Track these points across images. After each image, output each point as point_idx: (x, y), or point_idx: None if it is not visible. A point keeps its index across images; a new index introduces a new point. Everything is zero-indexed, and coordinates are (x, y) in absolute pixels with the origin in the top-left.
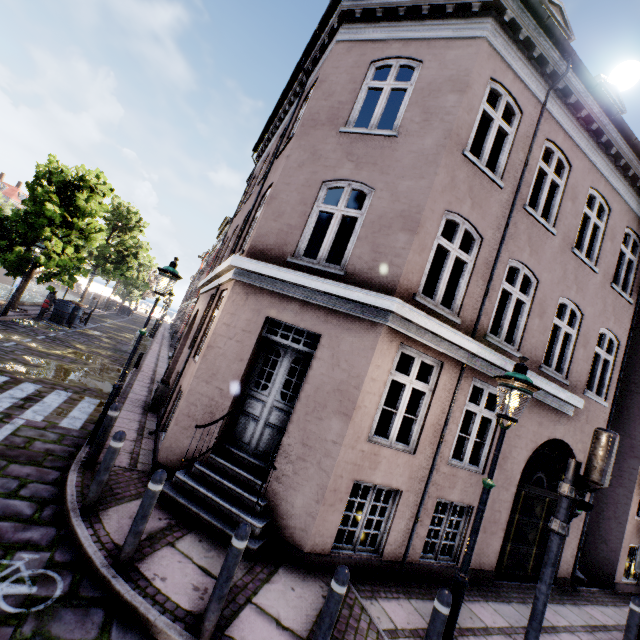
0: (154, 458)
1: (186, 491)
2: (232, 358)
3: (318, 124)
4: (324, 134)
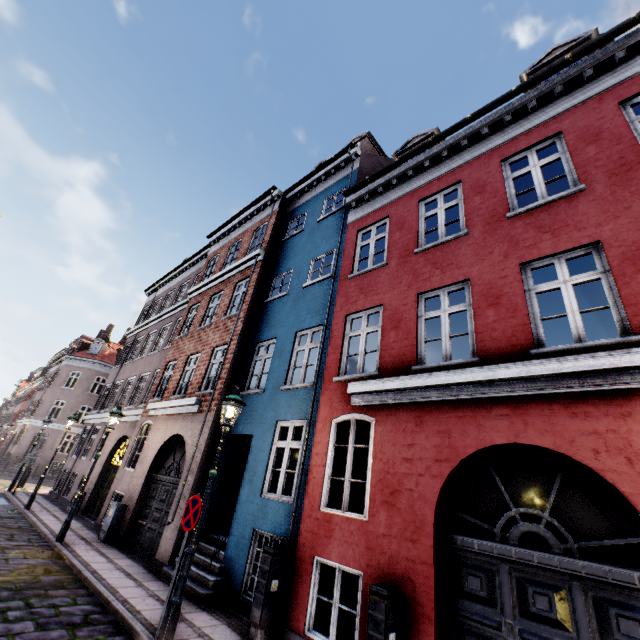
0: (3, 468)
1: (13, 469)
2: (28, 442)
3: (57, 386)
4: (58, 388)
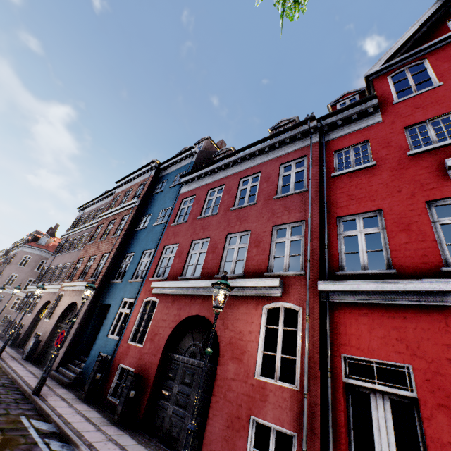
0: None
1: None
2: None
3: (13, 264)
4: (14, 266)
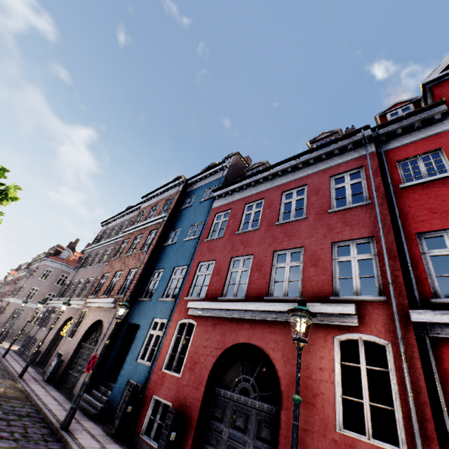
0: None
1: None
2: (9, 313)
3: (35, 277)
4: (35, 279)
